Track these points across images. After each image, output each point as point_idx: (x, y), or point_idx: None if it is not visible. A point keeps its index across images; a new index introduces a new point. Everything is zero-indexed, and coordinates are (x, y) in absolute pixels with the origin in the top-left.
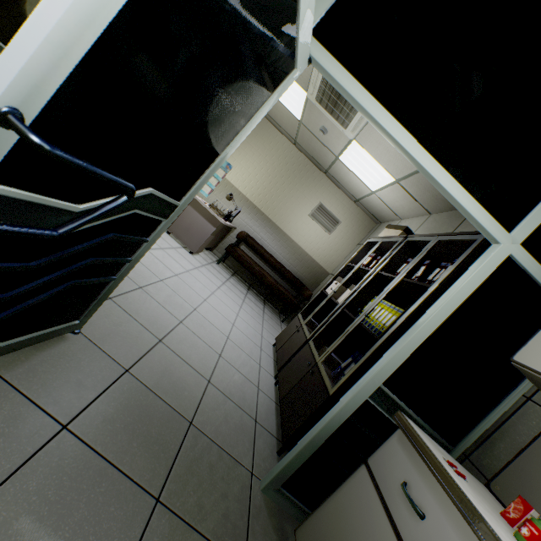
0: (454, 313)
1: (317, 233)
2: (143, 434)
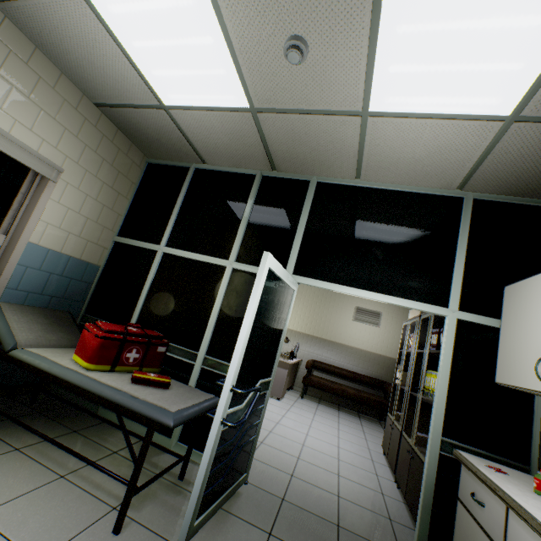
0: (453, 367)
1: (368, 331)
2: (311, 534)
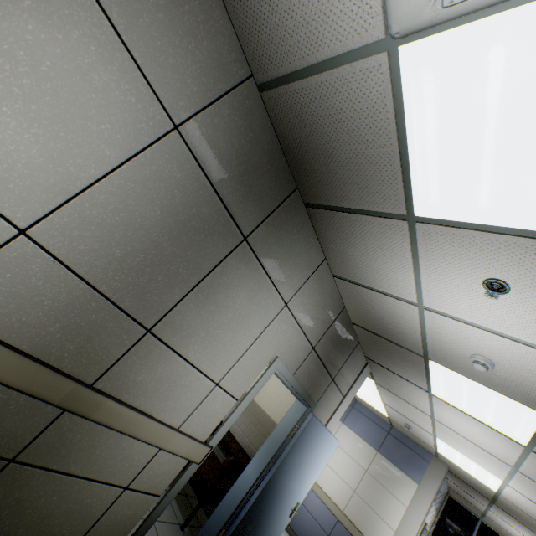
0: None
1: (278, 382)
2: None
